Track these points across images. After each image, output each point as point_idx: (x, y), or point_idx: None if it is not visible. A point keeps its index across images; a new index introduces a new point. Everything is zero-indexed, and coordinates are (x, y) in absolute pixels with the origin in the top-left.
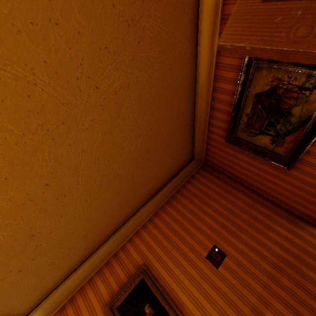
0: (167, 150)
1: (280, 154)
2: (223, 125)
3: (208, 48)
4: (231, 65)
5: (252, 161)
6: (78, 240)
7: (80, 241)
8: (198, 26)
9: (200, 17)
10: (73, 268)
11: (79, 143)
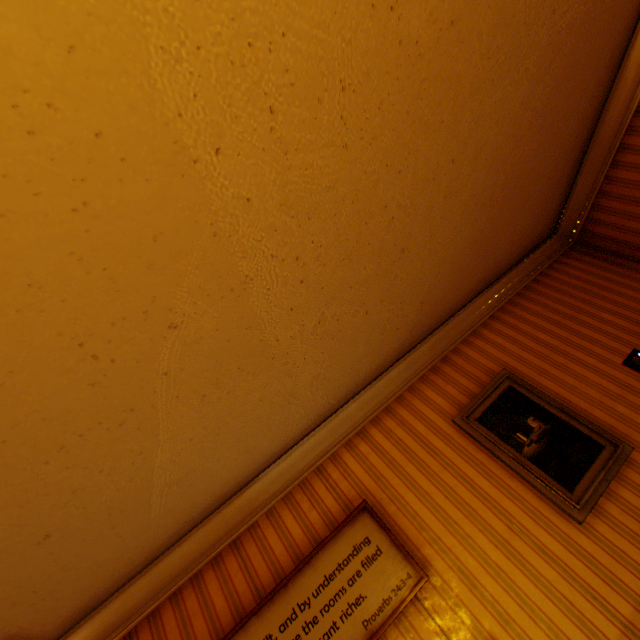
0: (542, 189)
1: None
2: None
3: None
4: None
5: None
6: (414, 307)
7: (413, 311)
8: None
9: None
10: (384, 365)
11: (500, 106)
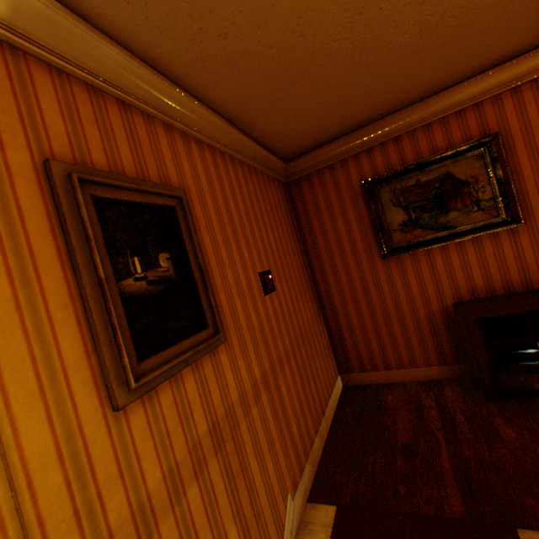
0: (340, 105)
1: (393, 240)
2: (381, 168)
3: (481, 90)
4: (468, 129)
5: (356, 227)
6: None
7: None
8: (508, 63)
9: (520, 59)
10: None
11: None
